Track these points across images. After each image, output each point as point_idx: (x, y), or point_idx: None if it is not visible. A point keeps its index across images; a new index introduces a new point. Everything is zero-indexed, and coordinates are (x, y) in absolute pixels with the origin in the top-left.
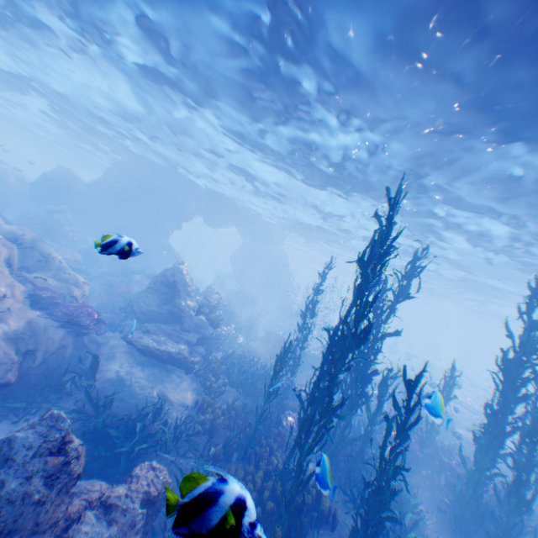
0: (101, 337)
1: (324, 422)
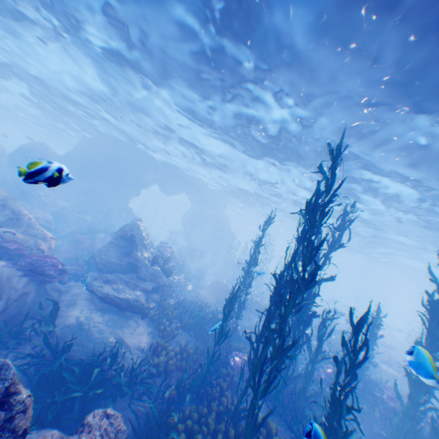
0: (64, 286)
1: (277, 363)
